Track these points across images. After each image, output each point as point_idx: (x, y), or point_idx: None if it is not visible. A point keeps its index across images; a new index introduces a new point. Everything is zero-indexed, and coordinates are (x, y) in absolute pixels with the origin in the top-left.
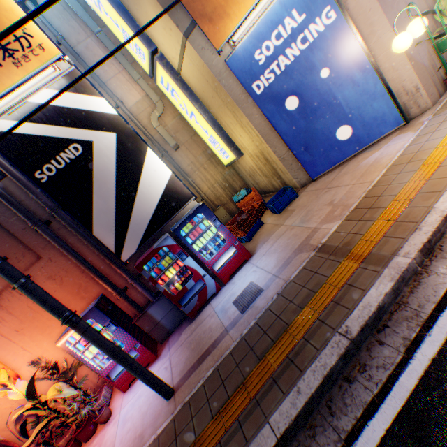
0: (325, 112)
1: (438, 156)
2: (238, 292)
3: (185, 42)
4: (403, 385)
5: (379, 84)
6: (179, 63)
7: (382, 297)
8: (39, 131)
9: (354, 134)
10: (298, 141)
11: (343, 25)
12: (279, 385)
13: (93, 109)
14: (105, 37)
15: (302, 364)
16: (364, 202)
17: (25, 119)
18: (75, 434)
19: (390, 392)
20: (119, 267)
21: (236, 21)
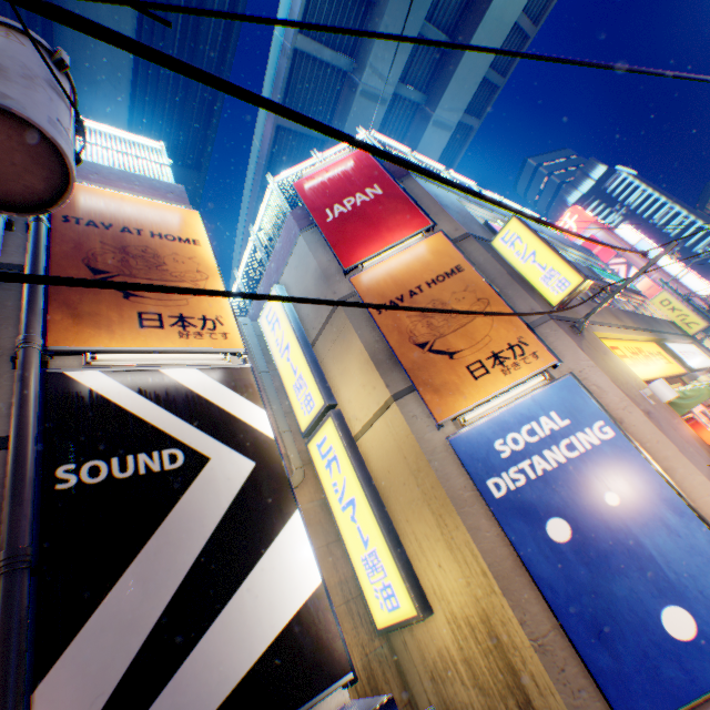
0: (626, 563)
1: None
2: None
3: (390, 402)
4: None
5: None
6: (363, 426)
7: None
8: (138, 407)
9: (702, 631)
10: (578, 609)
11: (626, 445)
12: None
13: (242, 415)
14: (270, 377)
15: None
16: None
17: (275, 296)
18: None
19: None
20: None
21: (471, 400)
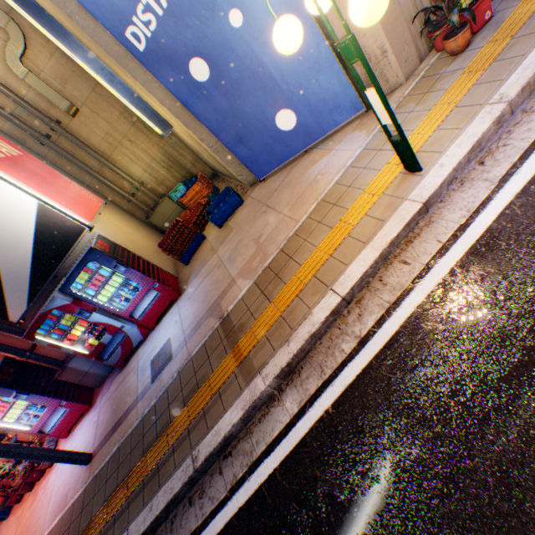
0: (254, 87)
1: (357, 212)
2: (158, 348)
3: None
4: (216, 524)
5: (324, 45)
6: None
7: (230, 428)
8: None
9: (301, 123)
10: (227, 129)
11: None
12: (144, 494)
13: None
14: None
15: (162, 479)
16: (278, 259)
17: None
18: (23, 480)
19: (207, 527)
20: (9, 332)
21: None
